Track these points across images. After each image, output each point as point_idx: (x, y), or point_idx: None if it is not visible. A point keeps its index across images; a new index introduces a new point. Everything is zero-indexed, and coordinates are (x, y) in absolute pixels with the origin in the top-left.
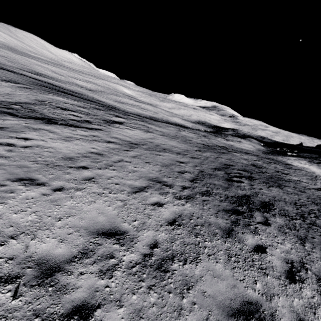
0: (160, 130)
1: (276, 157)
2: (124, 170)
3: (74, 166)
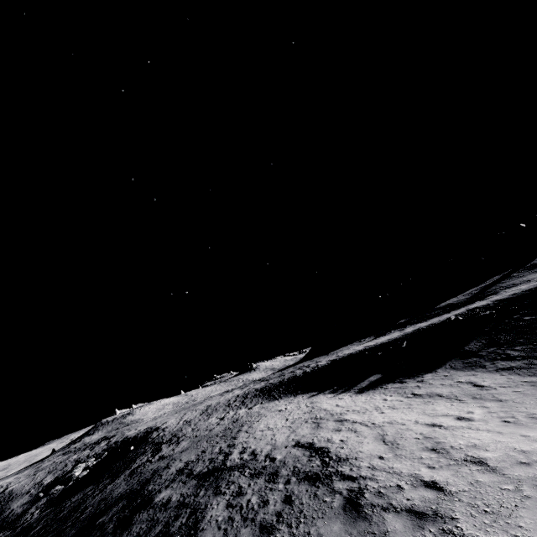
0: None
1: None
2: None
3: None
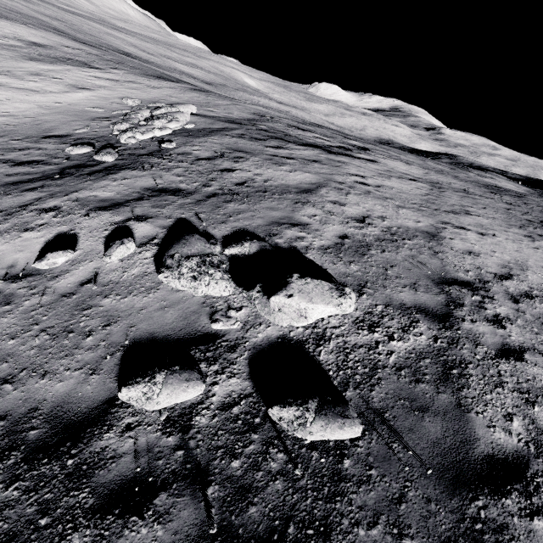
0: (410, 160)
1: None
2: (485, 216)
3: (447, 211)
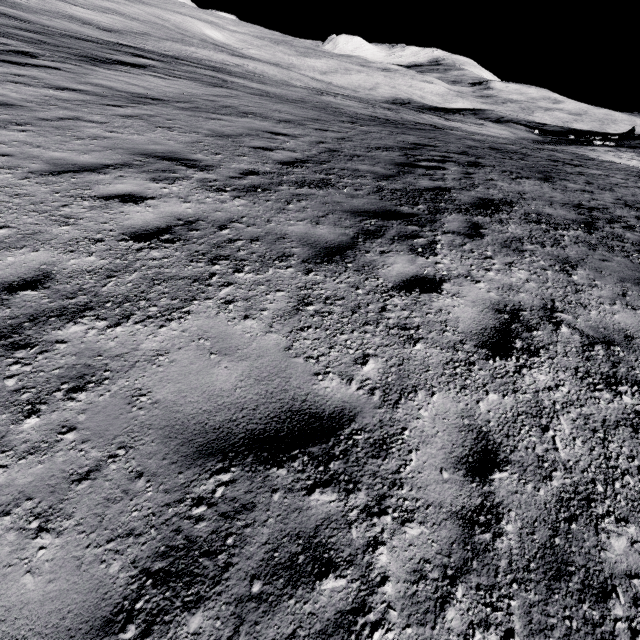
0: (260, 88)
1: (561, 148)
2: (64, 134)
3: None
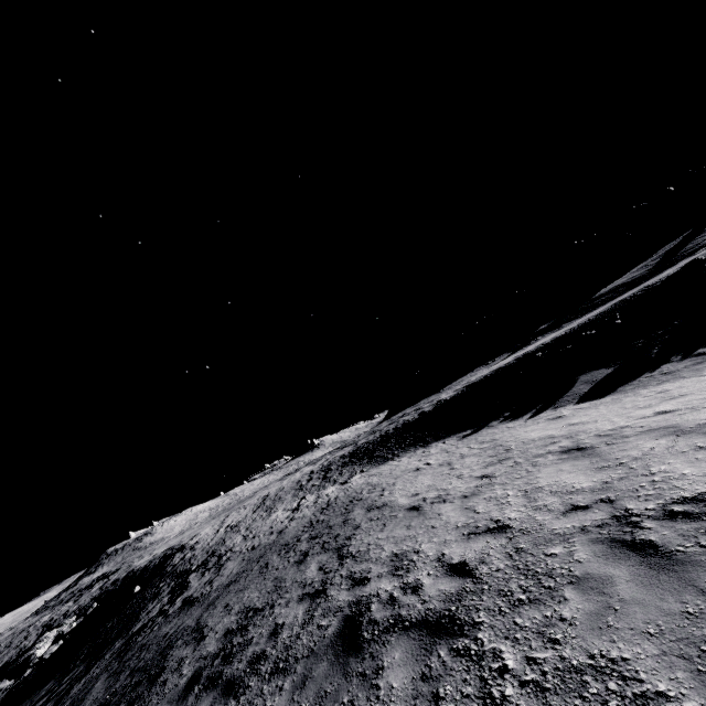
0: None
1: None
2: None
3: None
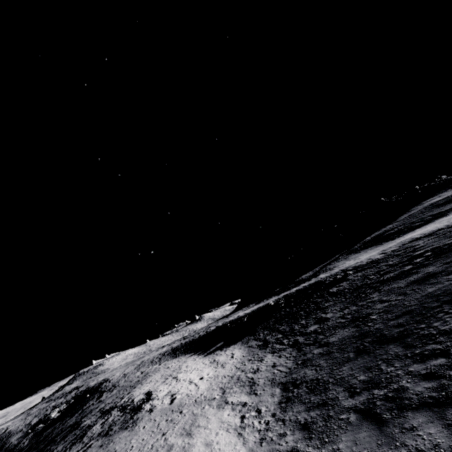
0: None
1: None
2: None
3: None
